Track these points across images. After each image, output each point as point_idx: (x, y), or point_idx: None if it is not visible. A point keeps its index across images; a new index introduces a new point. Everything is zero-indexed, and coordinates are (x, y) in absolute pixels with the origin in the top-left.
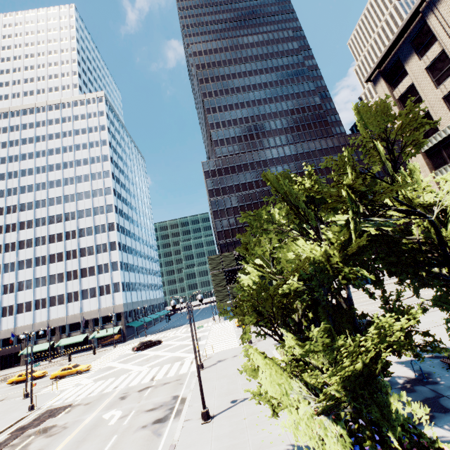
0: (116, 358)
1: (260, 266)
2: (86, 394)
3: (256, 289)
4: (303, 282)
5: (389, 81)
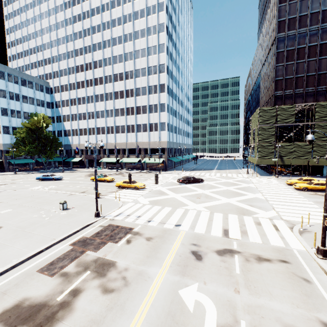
0: (163, 183)
1: None
2: (145, 219)
3: None
4: None
5: None
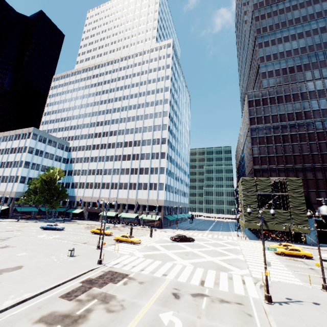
0: (157, 240)
1: None
2: (138, 268)
3: None
4: None
5: None
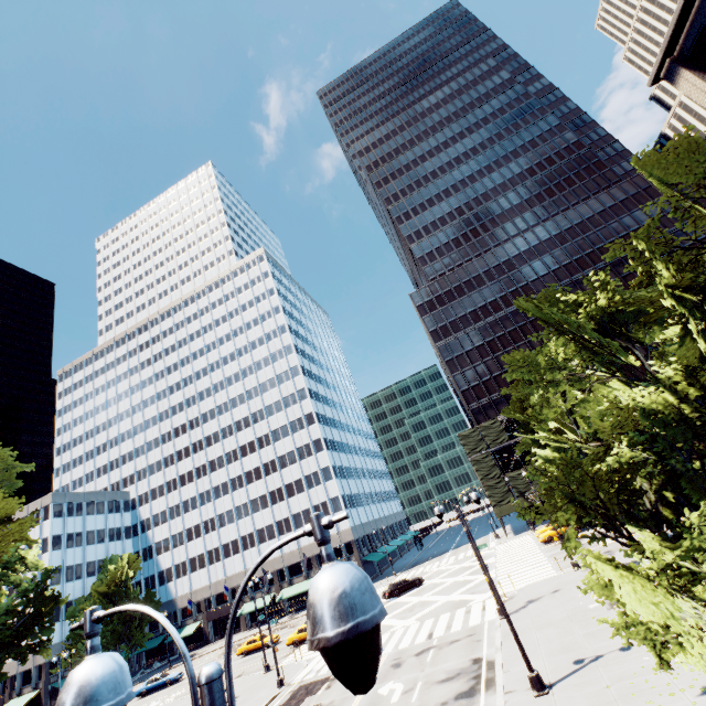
0: None
1: (557, 433)
2: None
3: (562, 469)
4: (640, 445)
5: (699, 66)
